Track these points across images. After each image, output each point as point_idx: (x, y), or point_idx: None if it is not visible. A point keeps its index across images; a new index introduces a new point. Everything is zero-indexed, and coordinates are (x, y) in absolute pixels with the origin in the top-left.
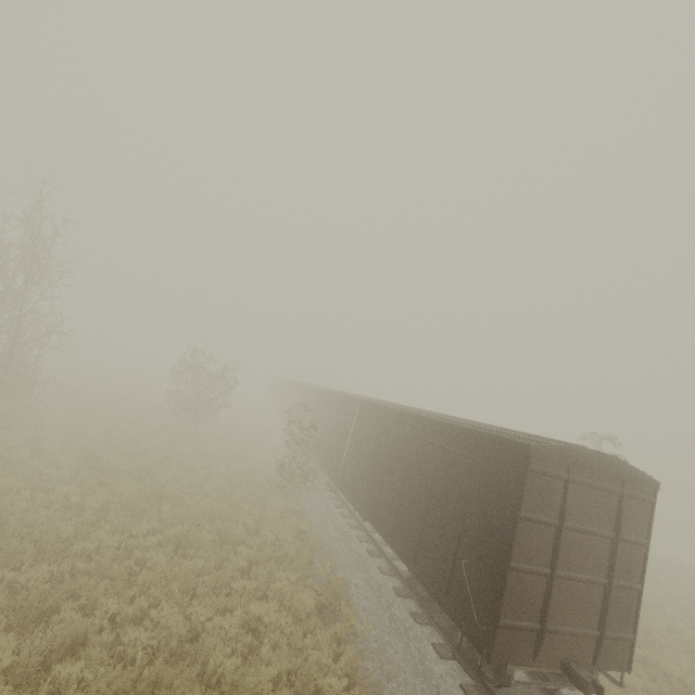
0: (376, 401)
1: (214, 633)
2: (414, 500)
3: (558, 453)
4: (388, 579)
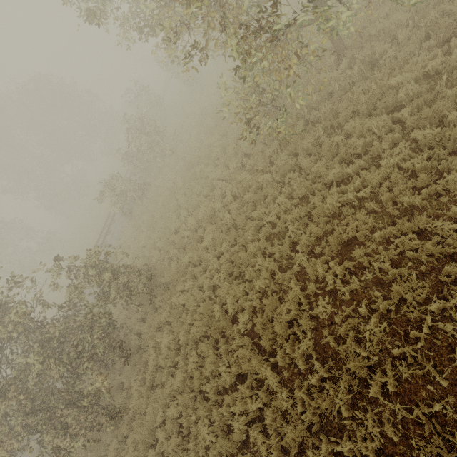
0: None
1: None
2: None
3: None
4: None
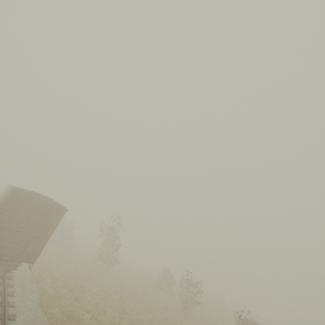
0: None
1: None
2: None
3: (27, 192)
4: None
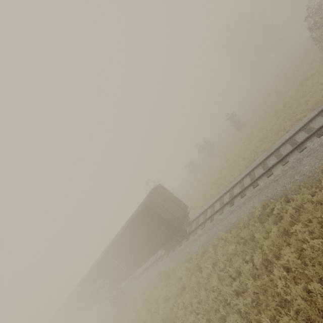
0: (109, 246)
1: (163, 313)
2: (146, 239)
3: (148, 199)
4: (164, 258)
